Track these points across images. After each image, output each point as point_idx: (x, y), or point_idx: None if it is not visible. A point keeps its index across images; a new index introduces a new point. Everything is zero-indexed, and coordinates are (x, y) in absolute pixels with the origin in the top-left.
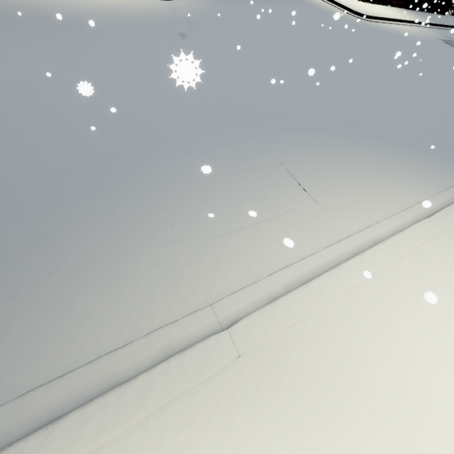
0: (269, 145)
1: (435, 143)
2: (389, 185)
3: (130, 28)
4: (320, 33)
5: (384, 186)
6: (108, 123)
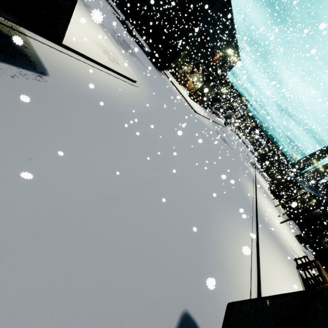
0: (220, 215)
1: (241, 203)
2: (245, 230)
3: (142, 120)
4: (192, 126)
5: (244, 231)
6: (183, 213)
